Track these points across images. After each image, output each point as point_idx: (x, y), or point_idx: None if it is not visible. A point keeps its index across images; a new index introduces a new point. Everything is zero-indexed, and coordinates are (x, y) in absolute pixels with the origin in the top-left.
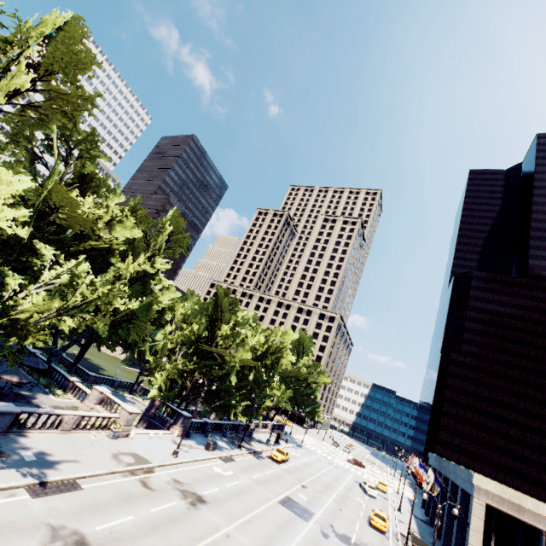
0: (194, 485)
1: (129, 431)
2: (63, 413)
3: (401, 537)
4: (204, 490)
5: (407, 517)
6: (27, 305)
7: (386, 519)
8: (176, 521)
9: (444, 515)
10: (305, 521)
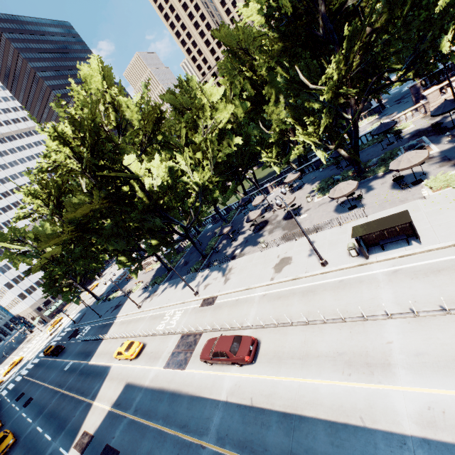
0: None
1: None
2: None
3: None
4: None
5: None
6: None
7: None
8: None
9: None
10: None
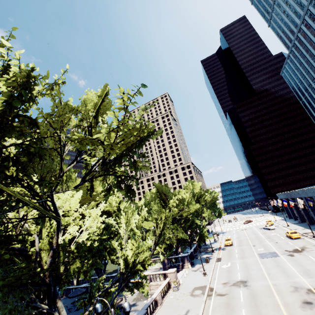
0: (231, 279)
1: (178, 281)
2: (156, 296)
3: (305, 234)
4: (237, 278)
5: (293, 226)
6: (130, 253)
7: (296, 232)
8: (255, 296)
9: (311, 213)
10: (278, 257)
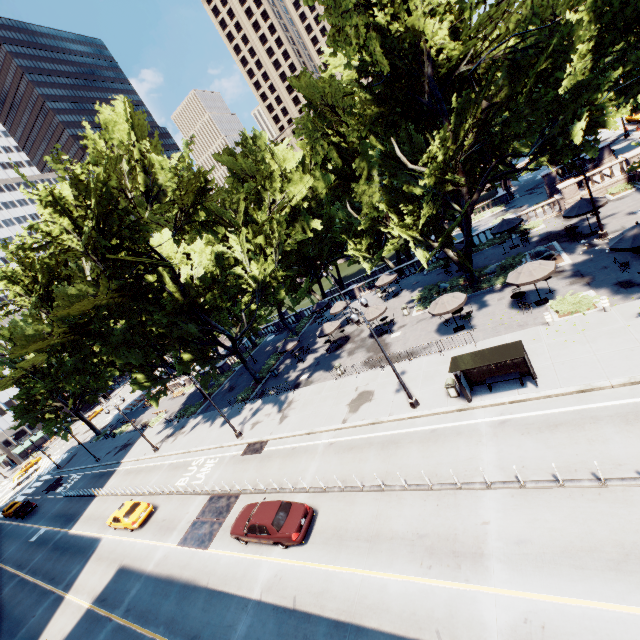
0: None
1: None
2: None
3: None
4: None
5: None
6: None
7: None
8: None
9: None
10: None
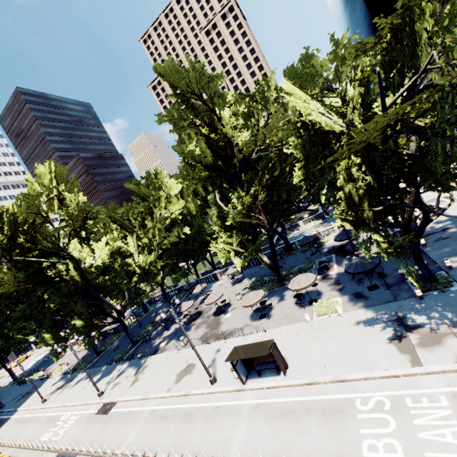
0: None
1: None
2: None
3: None
4: None
5: None
6: None
7: None
8: None
9: None
10: None
